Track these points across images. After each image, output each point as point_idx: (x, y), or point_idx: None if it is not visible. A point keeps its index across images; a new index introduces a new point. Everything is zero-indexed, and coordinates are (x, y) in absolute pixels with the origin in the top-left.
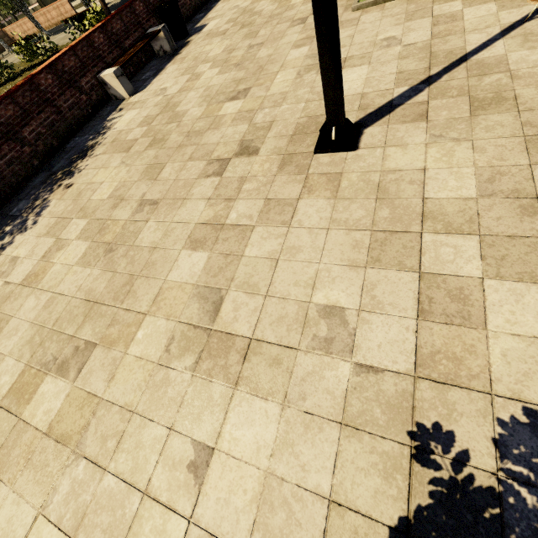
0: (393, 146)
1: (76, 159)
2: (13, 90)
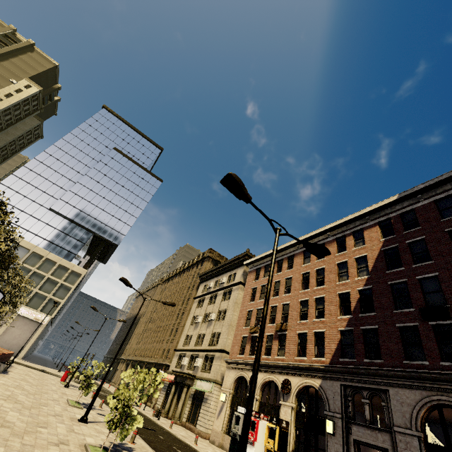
0: (95, 425)
1: None
2: None
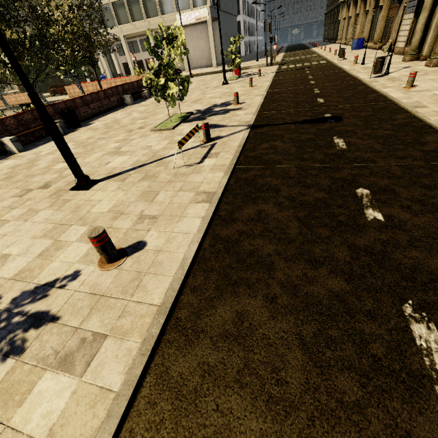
0: (101, 190)
1: None
2: None
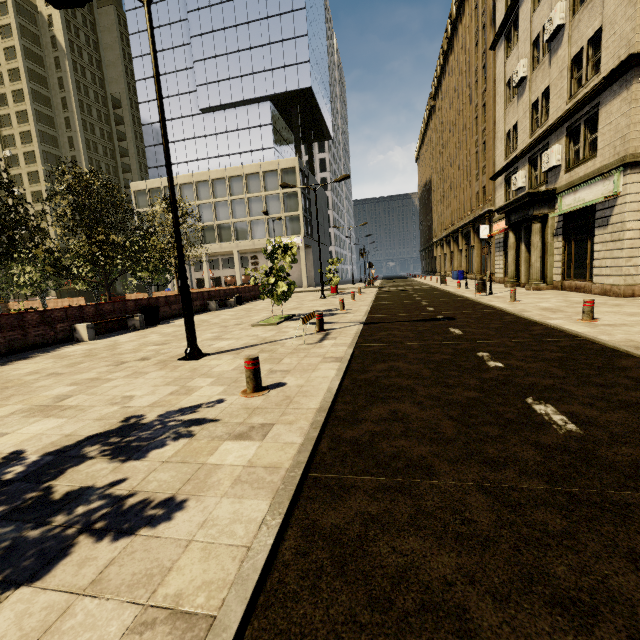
0: (216, 359)
1: (15, 360)
2: (4, 314)
